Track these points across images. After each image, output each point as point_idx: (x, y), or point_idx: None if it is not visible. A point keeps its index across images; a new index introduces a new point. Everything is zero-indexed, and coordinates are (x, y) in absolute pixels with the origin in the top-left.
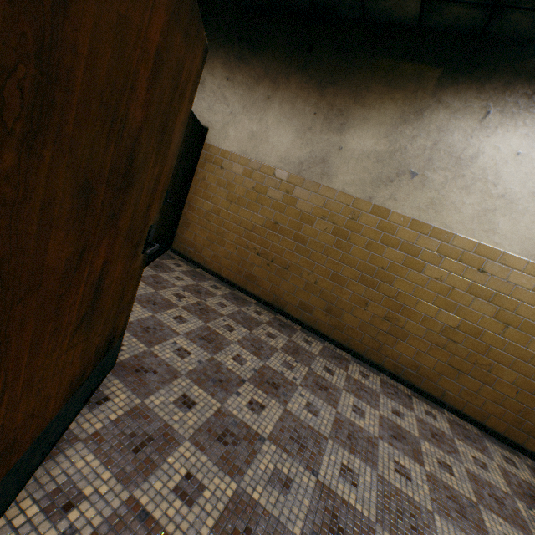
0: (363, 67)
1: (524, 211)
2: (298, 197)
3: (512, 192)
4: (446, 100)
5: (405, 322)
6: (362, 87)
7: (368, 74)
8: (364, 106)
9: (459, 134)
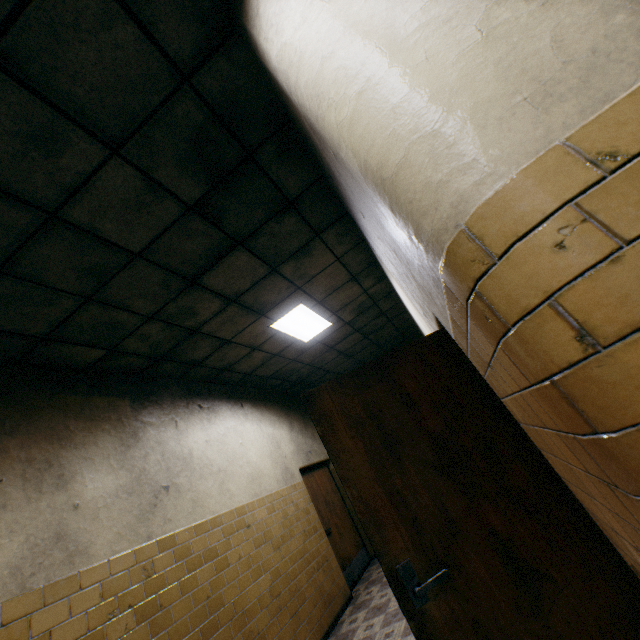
0: (48, 406)
1: (233, 472)
2: (47, 629)
3: (221, 464)
4: (148, 420)
5: (256, 624)
6: (61, 426)
7: (61, 413)
8: (77, 445)
9: (172, 440)
